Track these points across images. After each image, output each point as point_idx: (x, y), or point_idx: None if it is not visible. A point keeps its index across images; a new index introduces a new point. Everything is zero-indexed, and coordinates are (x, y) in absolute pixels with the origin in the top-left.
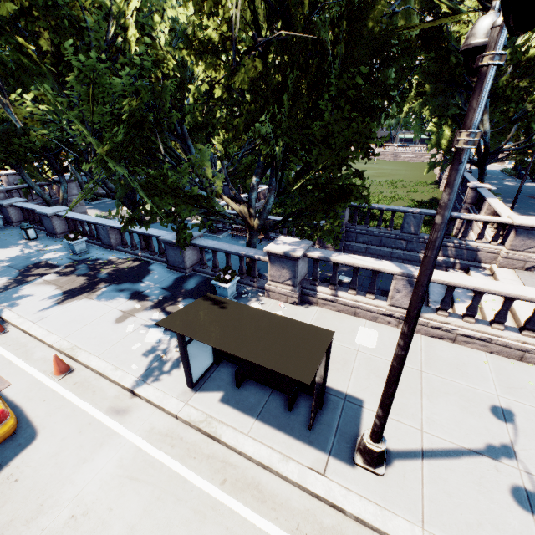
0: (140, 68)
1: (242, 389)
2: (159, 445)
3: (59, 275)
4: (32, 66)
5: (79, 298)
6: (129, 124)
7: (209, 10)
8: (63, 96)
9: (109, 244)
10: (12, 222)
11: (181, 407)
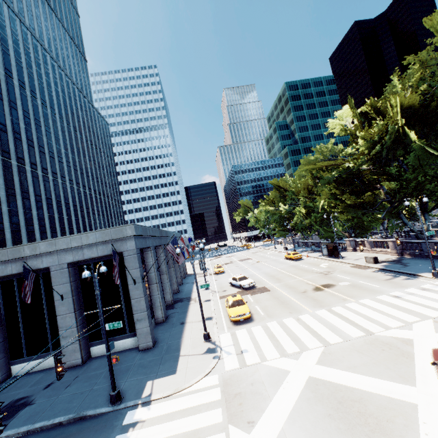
0: (321, 213)
1: (330, 257)
2: (317, 259)
3: (308, 251)
4: (307, 214)
5: (311, 253)
6: (321, 220)
7: (331, 203)
8: (311, 219)
9: (319, 247)
10: (299, 246)
11: (321, 257)
